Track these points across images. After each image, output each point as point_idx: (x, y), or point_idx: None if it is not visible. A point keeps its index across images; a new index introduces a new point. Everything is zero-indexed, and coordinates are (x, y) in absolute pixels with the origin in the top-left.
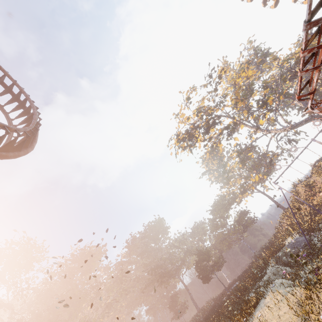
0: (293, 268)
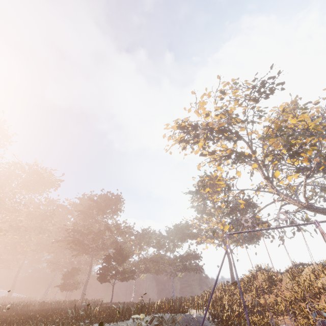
0: None
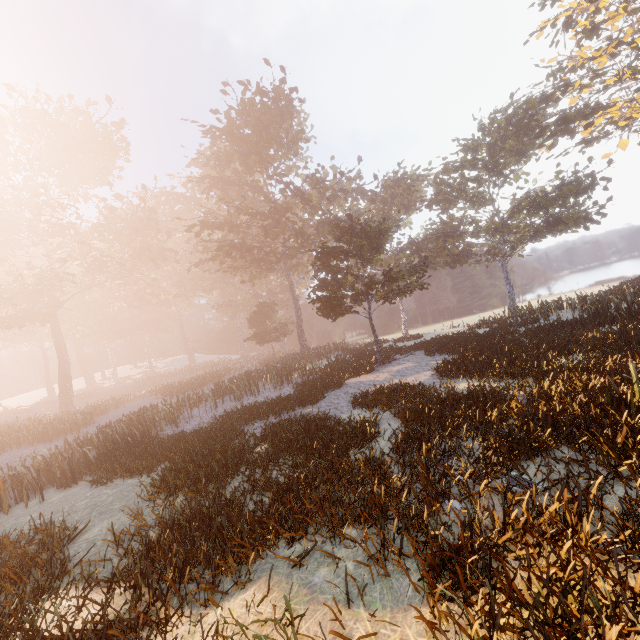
0: None
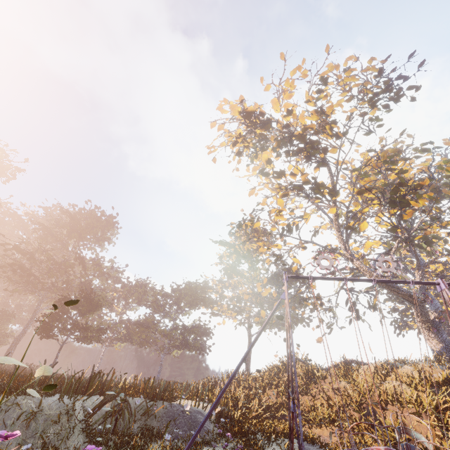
0: None
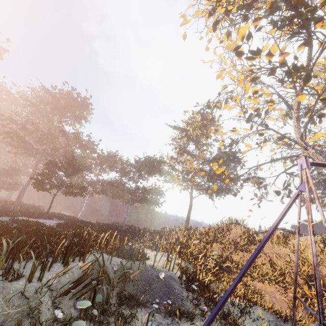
0: None
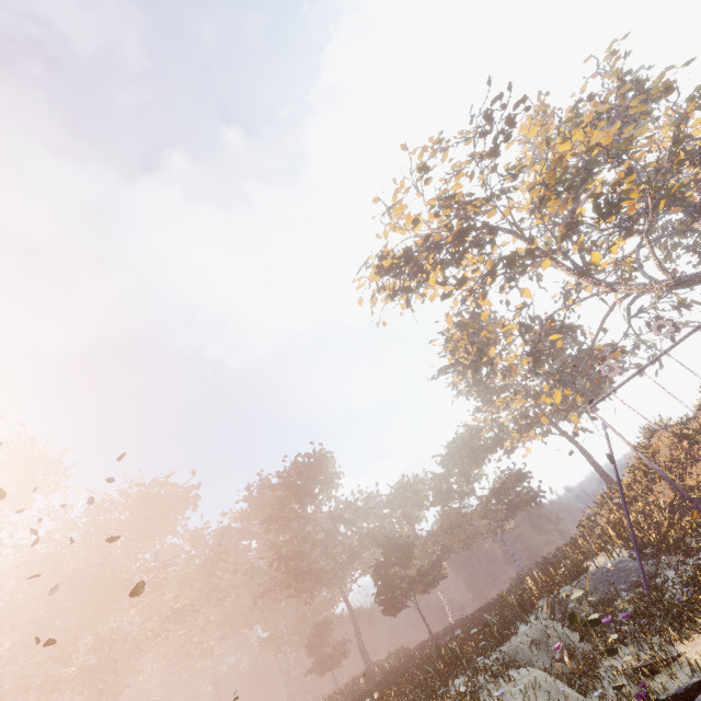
0: (587, 640)
